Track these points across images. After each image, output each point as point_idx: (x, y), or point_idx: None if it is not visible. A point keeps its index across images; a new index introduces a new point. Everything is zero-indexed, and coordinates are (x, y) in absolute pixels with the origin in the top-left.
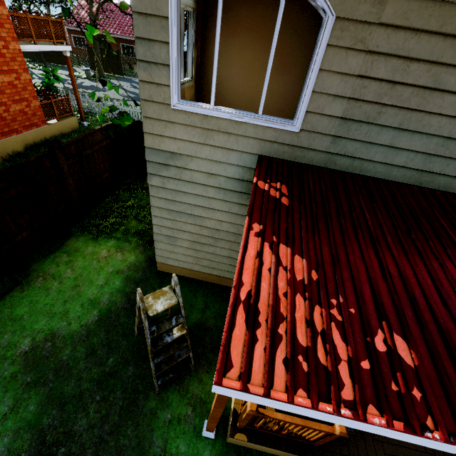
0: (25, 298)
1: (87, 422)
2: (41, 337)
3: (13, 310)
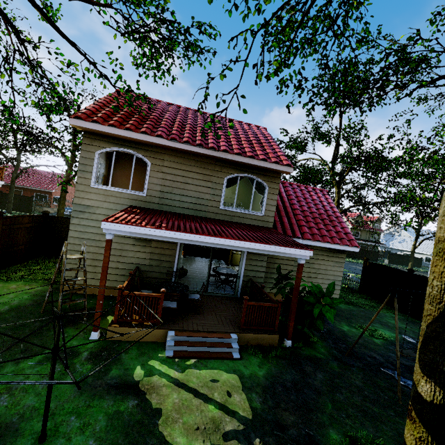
0: None
1: (2, 340)
2: None
3: None
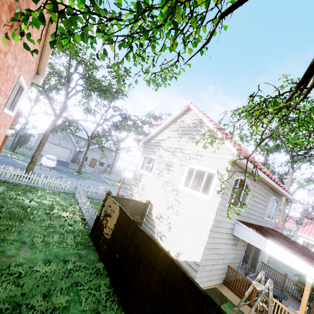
0: None
1: None
2: None
3: None
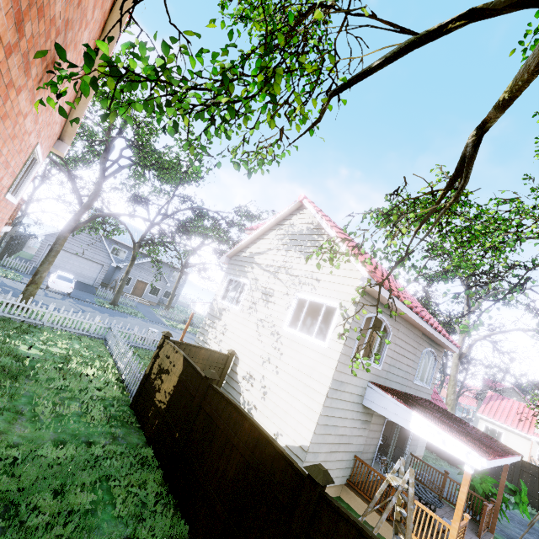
0: None
1: None
2: None
3: None
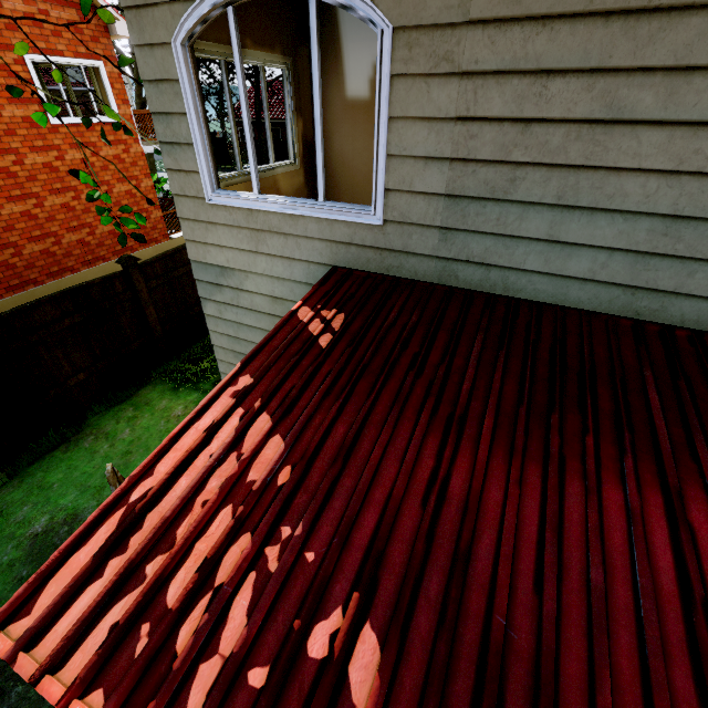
0: (65, 460)
1: None
2: (61, 517)
3: (47, 475)
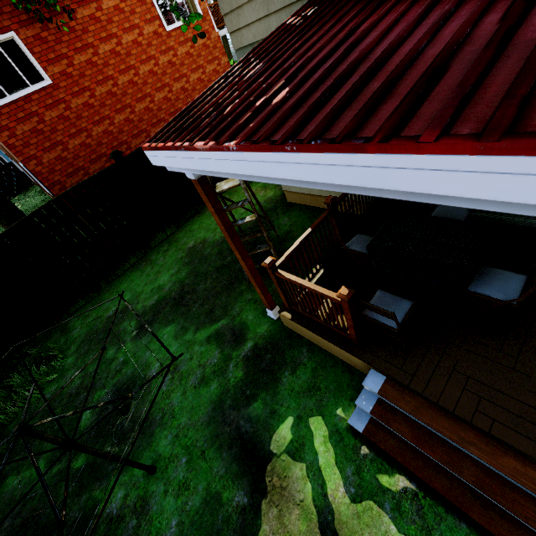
0: (199, 220)
1: (204, 287)
2: (199, 241)
3: (192, 226)
